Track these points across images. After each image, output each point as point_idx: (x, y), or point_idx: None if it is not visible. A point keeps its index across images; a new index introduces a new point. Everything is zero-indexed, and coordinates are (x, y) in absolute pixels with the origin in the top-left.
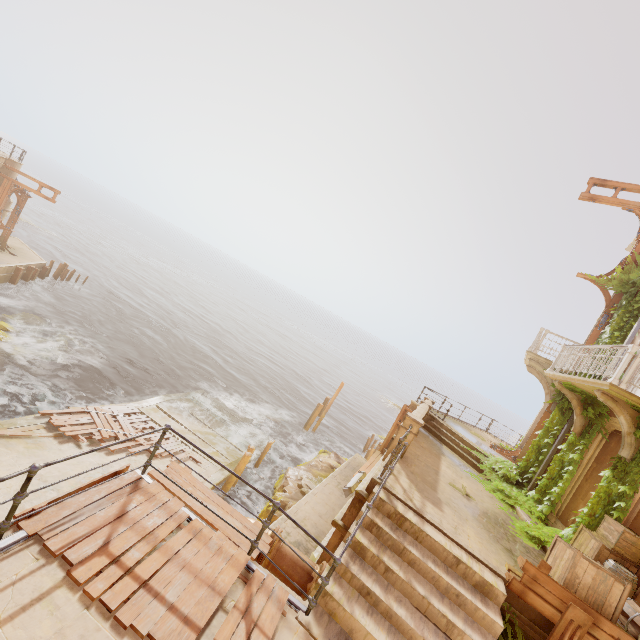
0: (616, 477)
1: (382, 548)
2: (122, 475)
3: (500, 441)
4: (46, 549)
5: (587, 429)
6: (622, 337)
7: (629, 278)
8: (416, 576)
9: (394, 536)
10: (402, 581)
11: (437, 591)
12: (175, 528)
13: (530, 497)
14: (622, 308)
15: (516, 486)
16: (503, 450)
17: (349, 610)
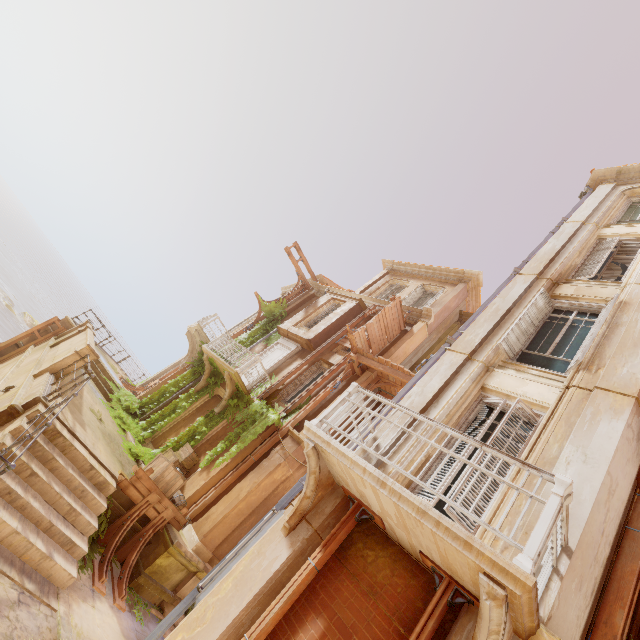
0: (205, 422)
1: (31, 458)
2: None
3: (125, 375)
4: None
5: (204, 389)
6: (252, 342)
7: (275, 311)
8: (55, 479)
9: (47, 448)
10: (44, 483)
11: (67, 489)
12: None
13: (140, 425)
14: (262, 325)
15: (132, 416)
16: (128, 384)
17: None
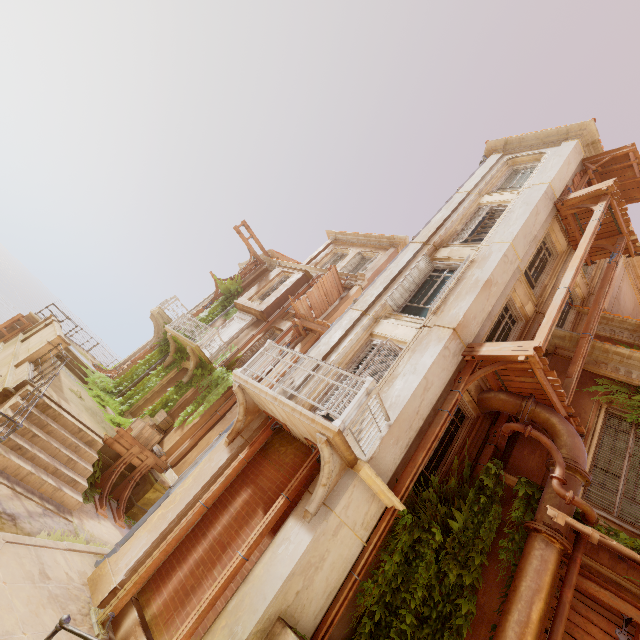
0: (175, 391)
1: (30, 424)
2: None
3: (97, 361)
4: None
5: (172, 364)
6: (212, 318)
7: (231, 287)
8: (52, 439)
9: (42, 417)
10: (45, 441)
11: (64, 446)
12: None
13: (118, 401)
14: (220, 302)
15: (110, 394)
16: (102, 369)
17: (8, 457)
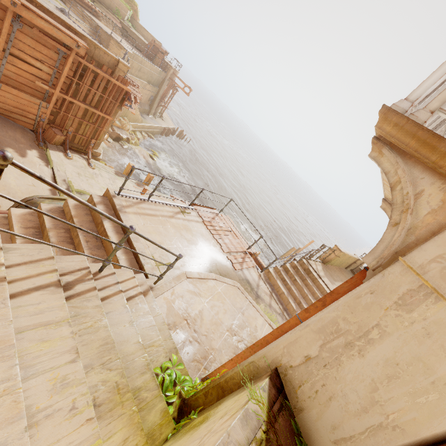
0: None
1: (296, 275)
2: (214, 210)
3: None
4: (198, 214)
5: None
6: None
7: None
8: (306, 288)
9: (303, 274)
10: (299, 285)
11: (313, 297)
12: (227, 230)
13: None
14: None
15: None
16: None
17: (275, 279)
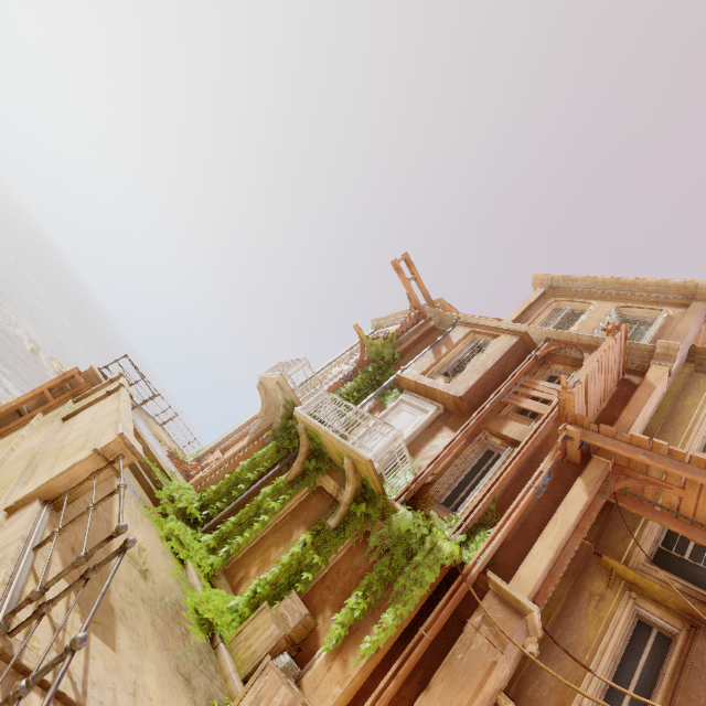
0: (315, 544)
1: None
2: None
3: (171, 440)
4: None
5: (299, 479)
6: (357, 399)
7: (383, 351)
8: None
9: None
10: None
11: None
12: None
13: (205, 544)
14: (368, 373)
15: (192, 525)
16: (179, 460)
17: None
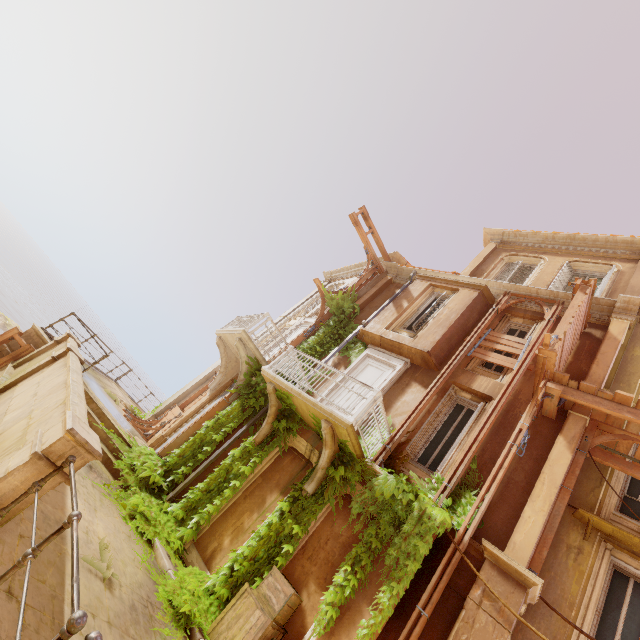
0: (292, 512)
1: None
2: None
3: (126, 396)
4: None
5: (269, 440)
6: (321, 353)
7: (343, 305)
8: None
9: None
10: None
11: None
12: None
13: (173, 516)
14: (329, 327)
15: (156, 495)
16: (136, 418)
17: None
